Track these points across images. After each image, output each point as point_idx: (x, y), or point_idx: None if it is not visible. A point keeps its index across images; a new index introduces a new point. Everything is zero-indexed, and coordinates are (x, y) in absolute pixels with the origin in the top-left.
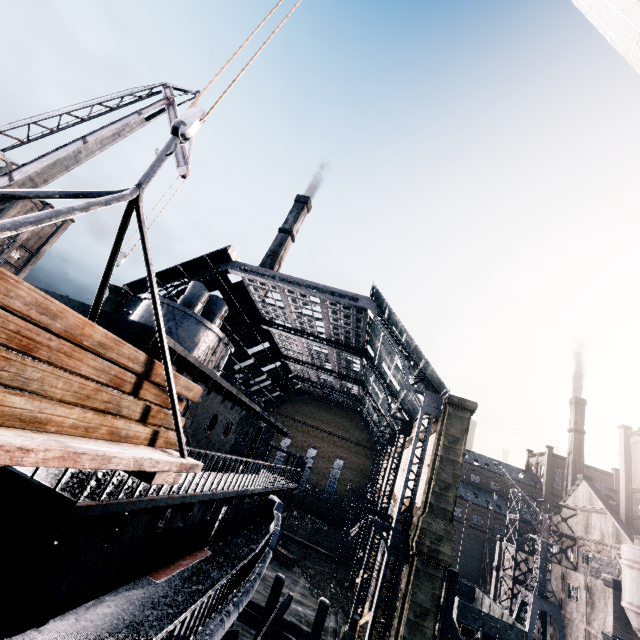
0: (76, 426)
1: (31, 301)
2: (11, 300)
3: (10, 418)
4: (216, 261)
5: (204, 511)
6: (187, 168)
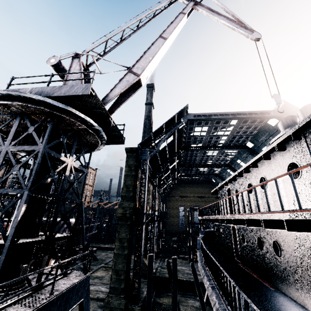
0: None
1: None
2: None
3: None
4: (178, 116)
5: None
6: (258, 33)
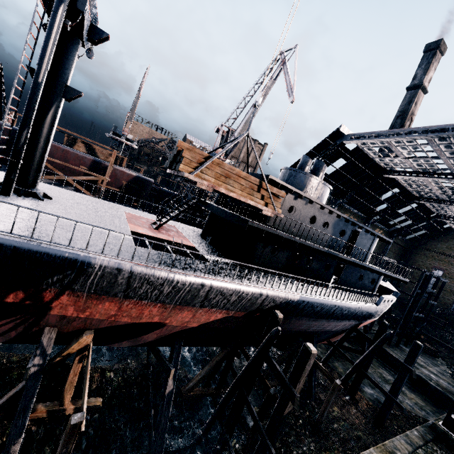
0: (241, 195)
1: (228, 167)
2: (225, 168)
3: (228, 189)
4: (334, 139)
5: (321, 266)
6: (293, 96)
